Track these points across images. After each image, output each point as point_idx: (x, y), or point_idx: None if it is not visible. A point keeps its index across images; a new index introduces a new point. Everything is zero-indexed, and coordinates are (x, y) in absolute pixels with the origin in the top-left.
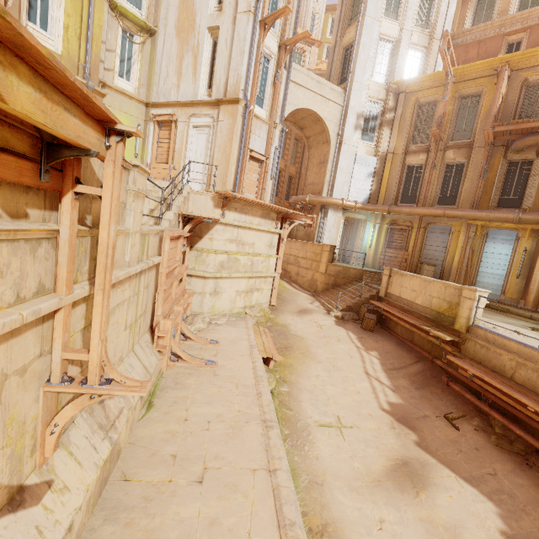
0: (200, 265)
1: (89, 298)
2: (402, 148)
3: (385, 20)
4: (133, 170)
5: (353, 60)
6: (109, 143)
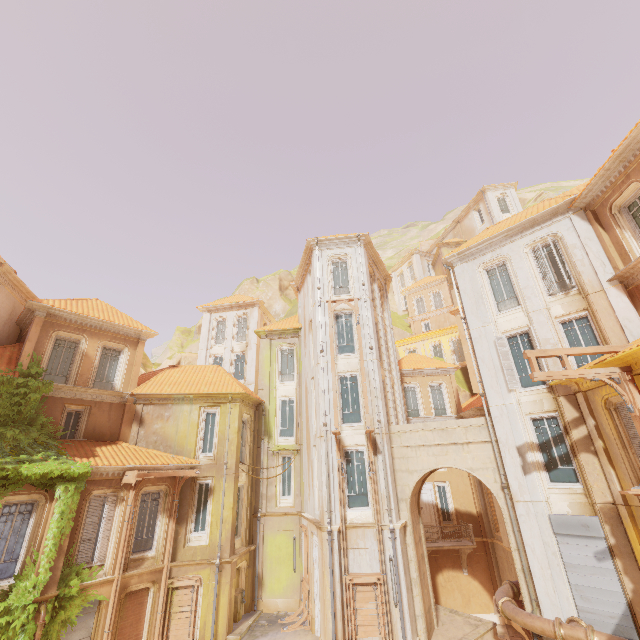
0: None
1: None
2: (636, 496)
3: (501, 315)
4: None
5: (478, 380)
6: None
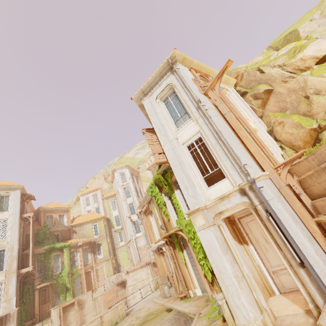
0: (128, 291)
1: (81, 313)
2: None
3: None
4: (87, 293)
5: None
6: (75, 299)
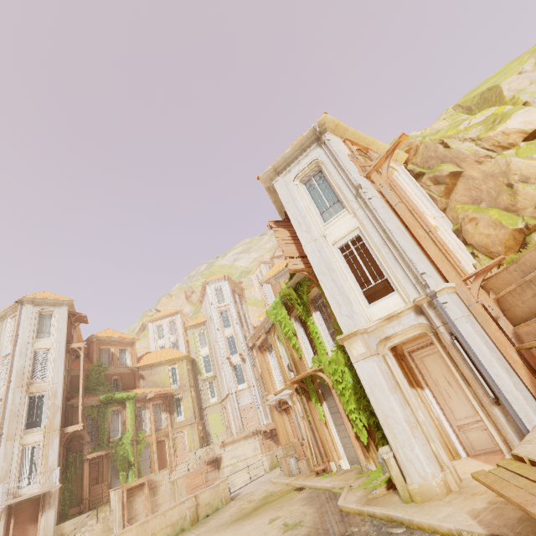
0: (223, 475)
1: (154, 501)
2: None
3: None
4: (163, 471)
5: None
6: (145, 479)
